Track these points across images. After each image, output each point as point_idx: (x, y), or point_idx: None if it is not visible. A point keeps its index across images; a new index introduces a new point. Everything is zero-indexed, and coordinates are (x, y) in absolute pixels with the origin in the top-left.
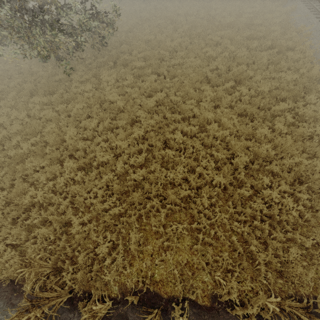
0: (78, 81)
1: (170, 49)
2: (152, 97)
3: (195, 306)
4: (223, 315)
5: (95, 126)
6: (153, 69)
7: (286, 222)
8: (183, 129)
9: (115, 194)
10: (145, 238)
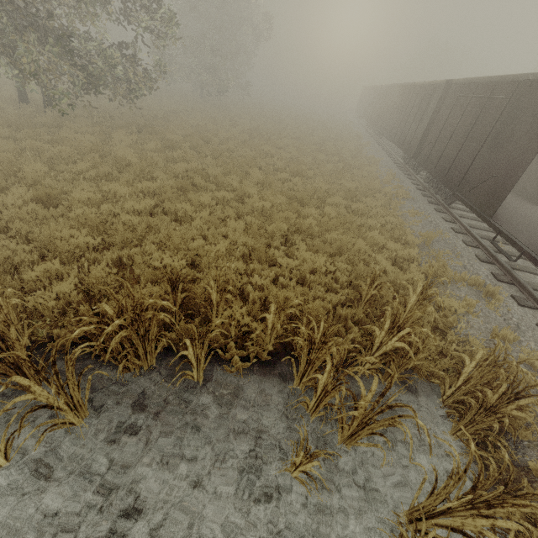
0: (73, 130)
1: (222, 138)
2: (181, 165)
3: (173, 355)
4: (213, 364)
5: (82, 170)
6: (193, 146)
7: (317, 282)
8: (214, 198)
9: (87, 227)
10: (120, 286)
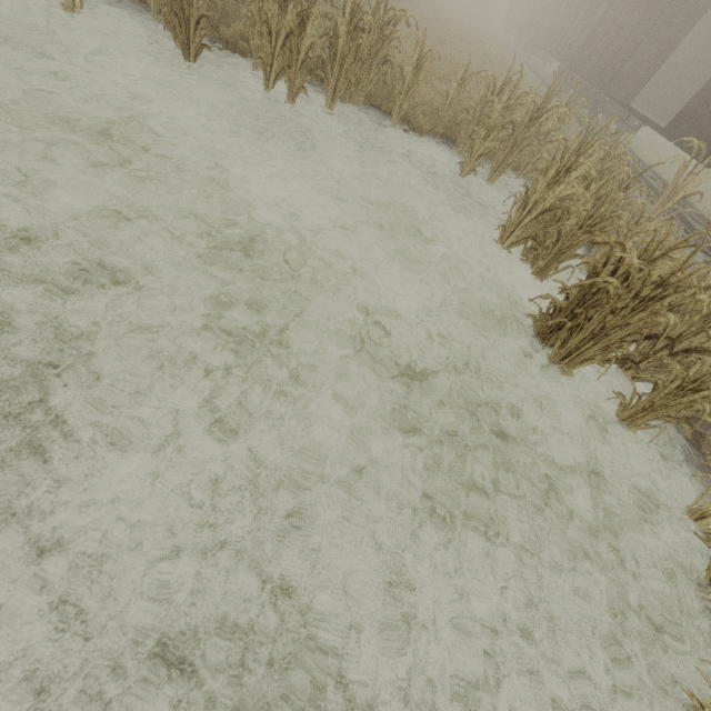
0: None
1: None
2: None
3: (369, 109)
4: (399, 125)
5: None
6: None
7: None
8: None
9: None
10: None
